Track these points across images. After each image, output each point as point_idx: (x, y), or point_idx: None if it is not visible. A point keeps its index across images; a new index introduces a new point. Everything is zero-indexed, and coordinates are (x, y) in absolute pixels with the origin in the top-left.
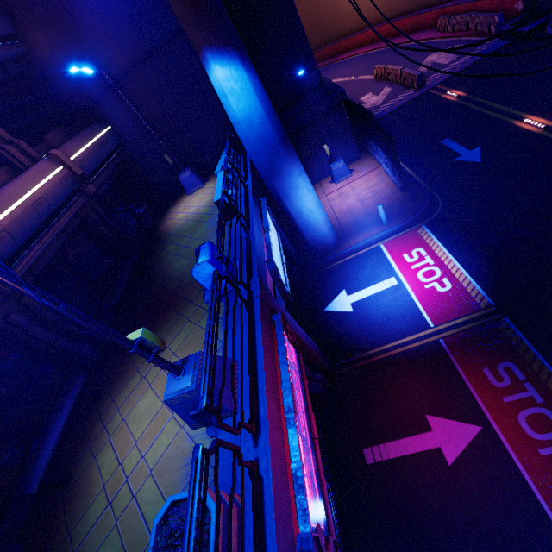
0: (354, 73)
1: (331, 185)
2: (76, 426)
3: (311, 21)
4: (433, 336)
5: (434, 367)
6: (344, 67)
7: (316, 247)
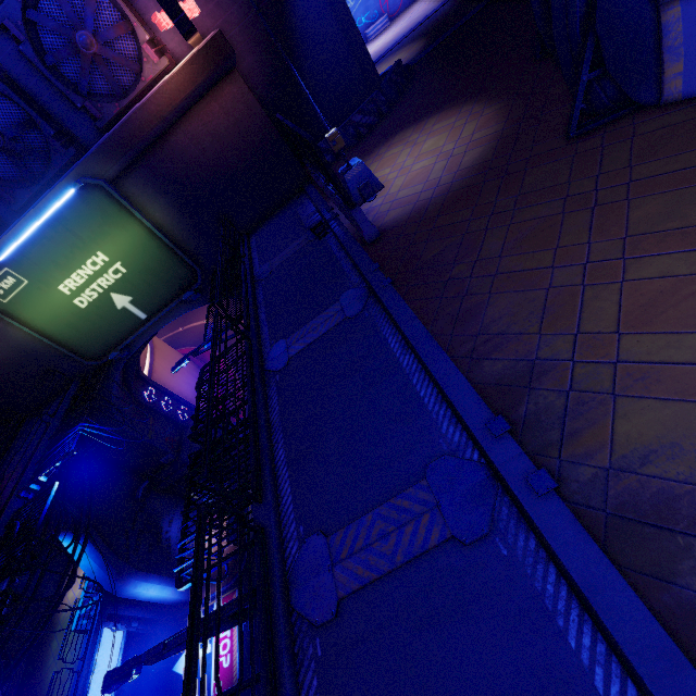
0: None
1: None
2: None
3: None
4: None
5: None
6: None
7: (176, 604)
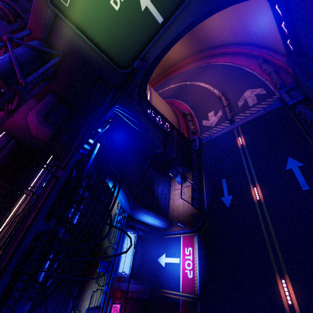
0: (214, 84)
1: (177, 184)
2: (78, 297)
3: (196, 39)
4: (179, 296)
5: (175, 310)
6: (212, 73)
7: (159, 228)
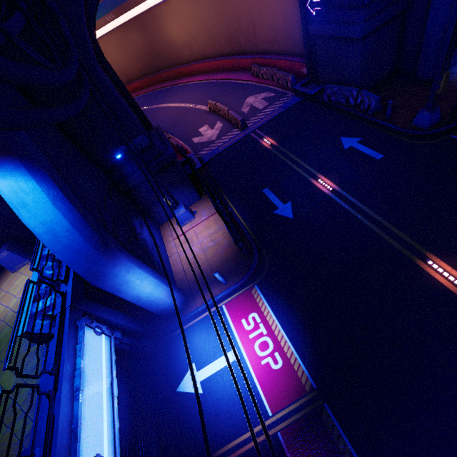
0: (193, 101)
1: (178, 228)
2: None
3: (152, 48)
4: (272, 429)
5: None
6: (185, 92)
7: (164, 314)
